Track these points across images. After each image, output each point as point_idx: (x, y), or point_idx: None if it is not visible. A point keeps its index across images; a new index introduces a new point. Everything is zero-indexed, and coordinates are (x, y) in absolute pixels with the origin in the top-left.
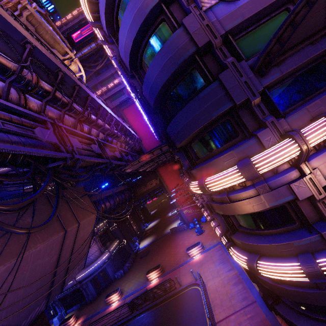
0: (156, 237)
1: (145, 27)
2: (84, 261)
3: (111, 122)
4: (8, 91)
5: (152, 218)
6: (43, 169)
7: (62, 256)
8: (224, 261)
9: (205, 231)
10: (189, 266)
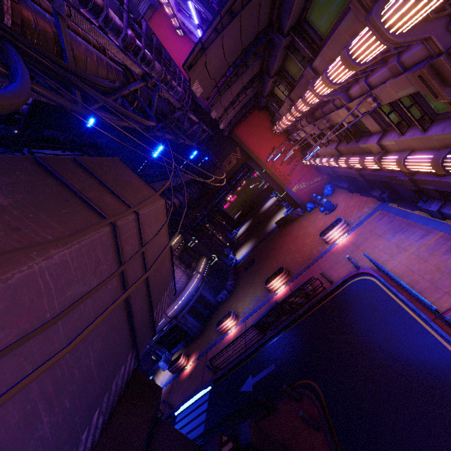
0: (256, 240)
1: None
2: (172, 284)
3: (120, 9)
4: None
5: (239, 222)
6: None
7: (129, 276)
8: (403, 228)
9: (338, 205)
10: (334, 255)
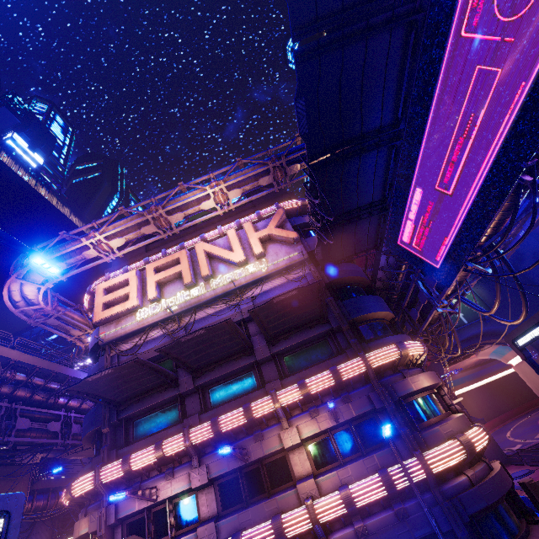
0: None
1: (95, 349)
2: None
3: None
4: None
5: None
6: None
7: None
8: None
9: None
10: None
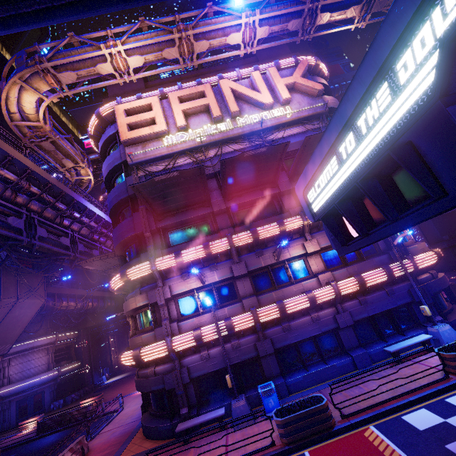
0: (131, 373)
1: (113, 172)
2: (9, 346)
3: (100, 222)
4: (4, 192)
5: None
6: (1, 243)
7: None
8: None
9: None
10: (128, 397)
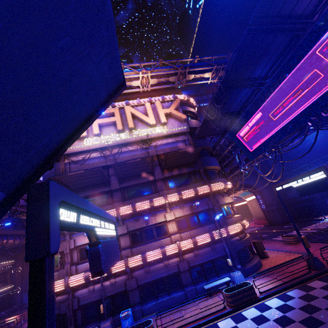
0: None
1: None
2: None
3: None
4: None
5: None
6: None
7: None
8: None
9: None
10: None
